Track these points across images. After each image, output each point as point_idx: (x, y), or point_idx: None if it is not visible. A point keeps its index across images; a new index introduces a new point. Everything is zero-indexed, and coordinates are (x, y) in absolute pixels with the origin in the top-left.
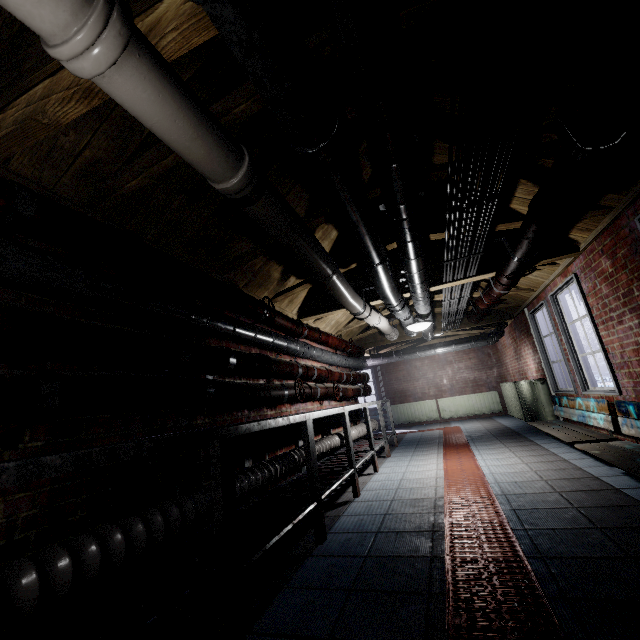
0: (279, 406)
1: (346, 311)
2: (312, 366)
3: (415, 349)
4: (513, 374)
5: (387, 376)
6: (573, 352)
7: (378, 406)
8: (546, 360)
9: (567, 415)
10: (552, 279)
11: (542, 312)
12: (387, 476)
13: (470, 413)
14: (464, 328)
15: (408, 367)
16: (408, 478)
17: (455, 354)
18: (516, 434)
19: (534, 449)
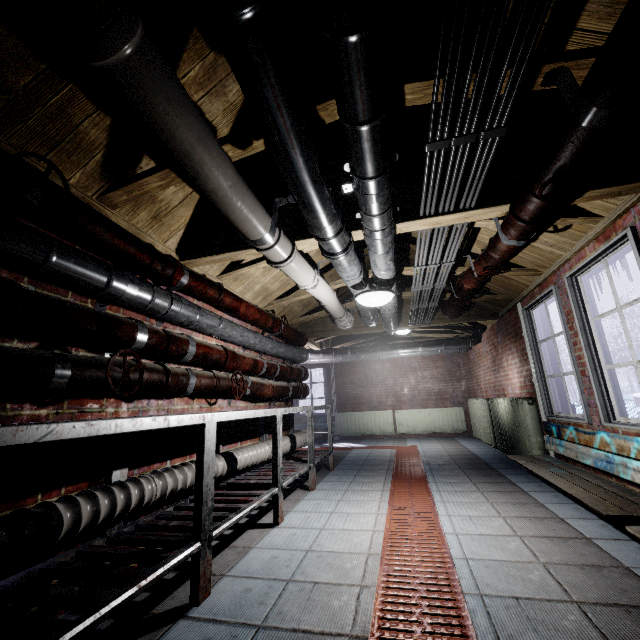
0: (76, 400)
1: (279, 274)
2: (188, 338)
3: (375, 347)
4: (486, 389)
5: (341, 378)
6: (595, 361)
7: (308, 414)
8: (540, 373)
9: (571, 453)
10: (579, 248)
11: (545, 306)
12: (290, 536)
13: (430, 430)
14: (436, 324)
15: (366, 370)
16: (321, 548)
17: (421, 360)
18: (489, 468)
19: (523, 502)
